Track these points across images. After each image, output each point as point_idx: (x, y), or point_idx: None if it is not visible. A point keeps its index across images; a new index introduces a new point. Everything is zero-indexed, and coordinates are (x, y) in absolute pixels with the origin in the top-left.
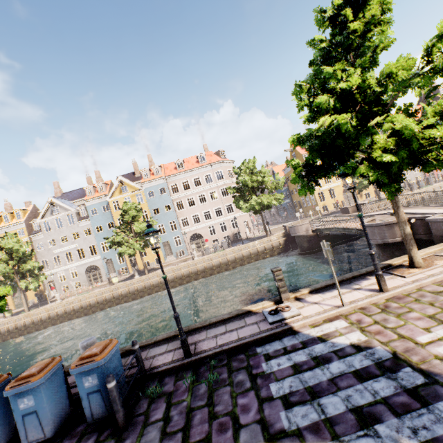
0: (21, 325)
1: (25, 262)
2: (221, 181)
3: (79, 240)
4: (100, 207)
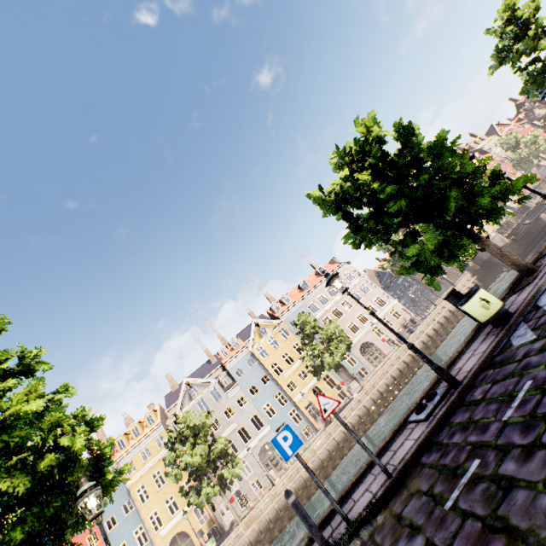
0: None
1: (211, 445)
2: (354, 281)
3: (235, 417)
4: (243, 364)
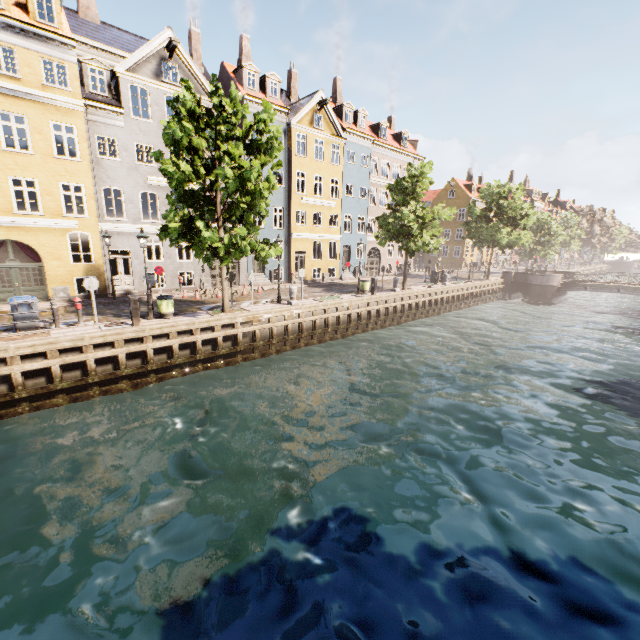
0: (228, 340)
1: None
2: None
3: None
4: None
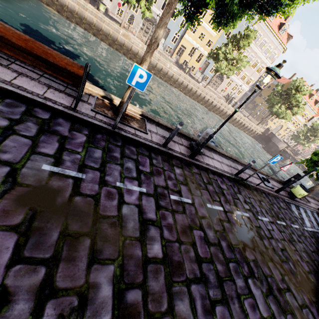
0: (114, 37)
1: None
2: (268, 61)
3: None
4: None
